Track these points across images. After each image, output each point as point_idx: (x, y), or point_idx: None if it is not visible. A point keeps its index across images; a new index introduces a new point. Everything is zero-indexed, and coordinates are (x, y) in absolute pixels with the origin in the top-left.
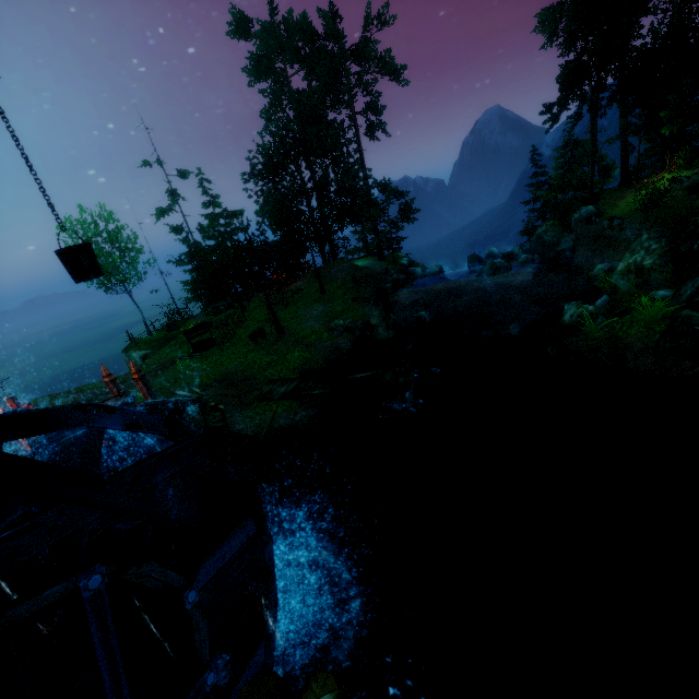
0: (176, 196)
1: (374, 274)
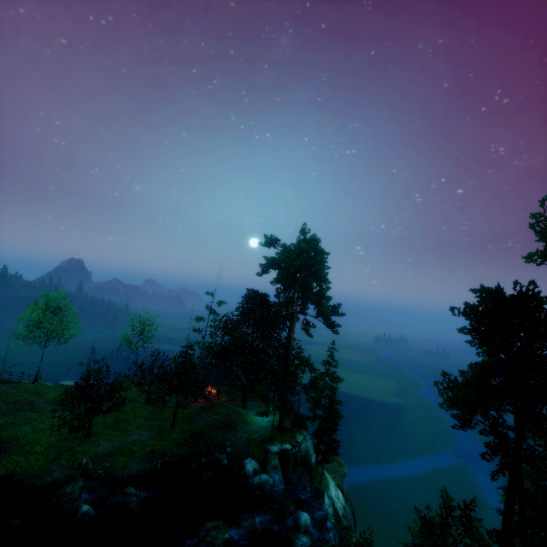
0: (213, 312)
1: (218, 440)
